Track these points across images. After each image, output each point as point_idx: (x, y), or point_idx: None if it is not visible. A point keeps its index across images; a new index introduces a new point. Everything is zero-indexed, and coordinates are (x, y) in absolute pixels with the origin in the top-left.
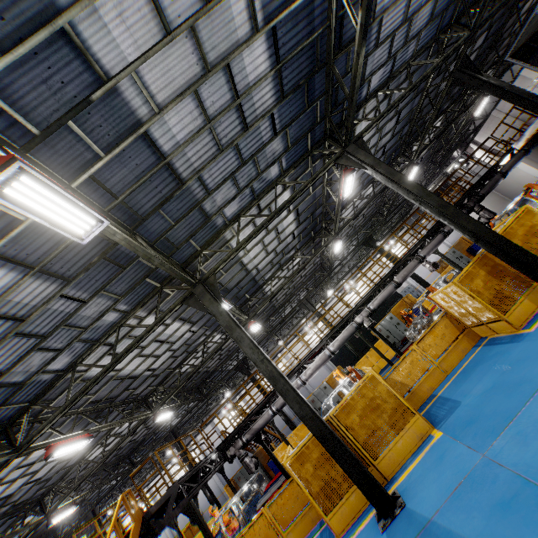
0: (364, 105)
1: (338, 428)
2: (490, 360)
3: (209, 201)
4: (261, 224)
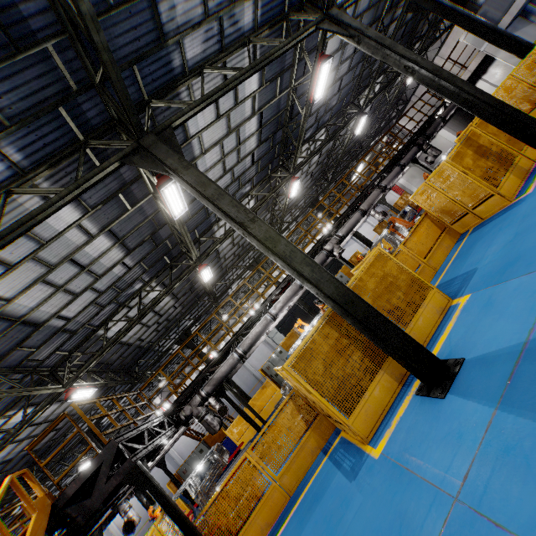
0: None
1: None
2: (490, 231)
3: (167, 2)
4: (234, 78)
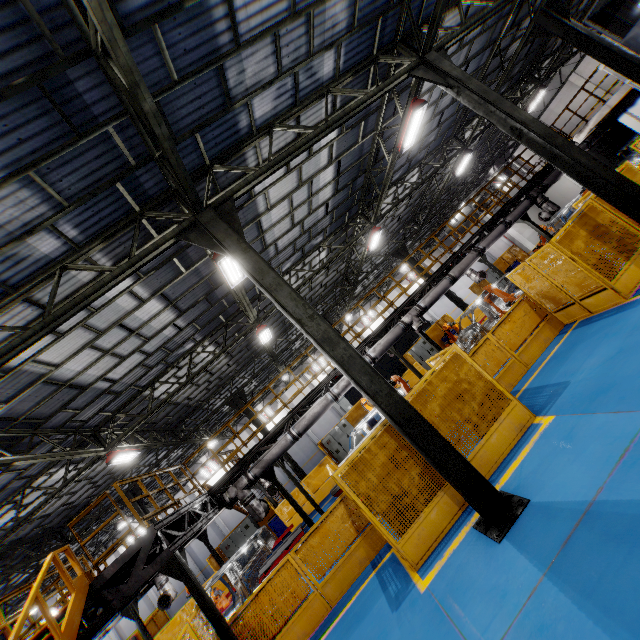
0: (444, 14)
1: None
2: (595, 334)
3: (235, 66)
4: (306, 139)
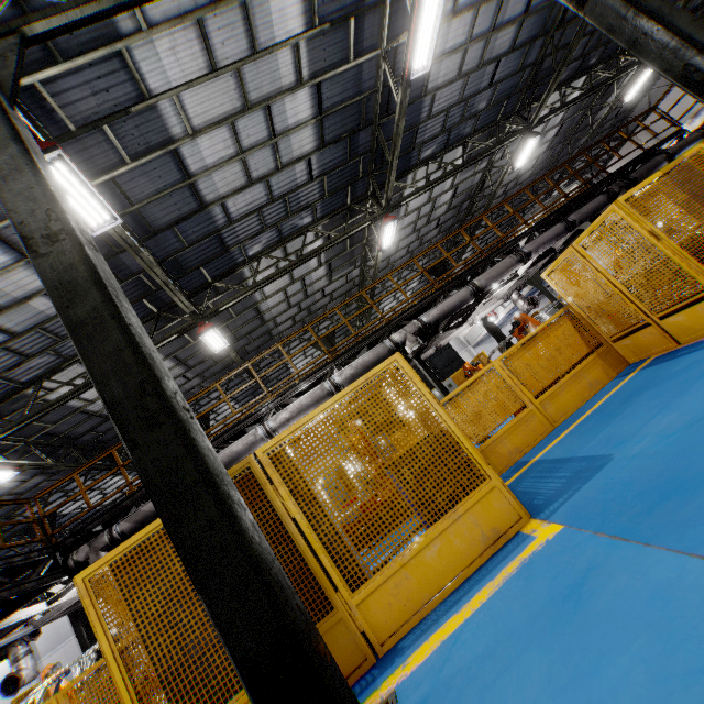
0: None
1: (270, 491)
2: (680, 374)
3: None
4: None
